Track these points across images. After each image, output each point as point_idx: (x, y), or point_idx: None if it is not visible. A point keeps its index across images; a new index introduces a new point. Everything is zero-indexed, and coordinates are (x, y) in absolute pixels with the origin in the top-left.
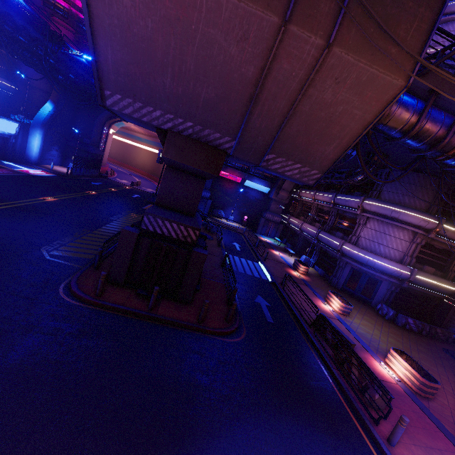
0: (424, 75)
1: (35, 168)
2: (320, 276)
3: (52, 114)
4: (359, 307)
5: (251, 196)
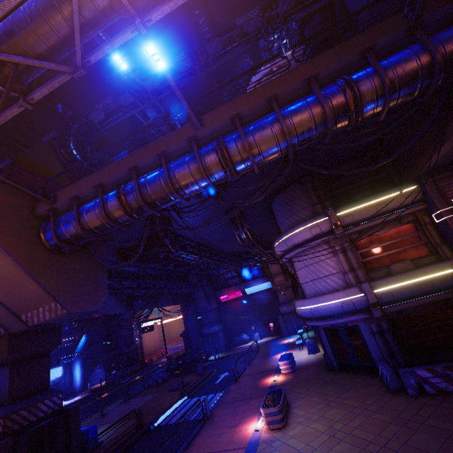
0: (58, 200)
1: (76, 396)
2: (322, 361)
3: (85, 342)
4: (342, 392)
5: (261, 300)
